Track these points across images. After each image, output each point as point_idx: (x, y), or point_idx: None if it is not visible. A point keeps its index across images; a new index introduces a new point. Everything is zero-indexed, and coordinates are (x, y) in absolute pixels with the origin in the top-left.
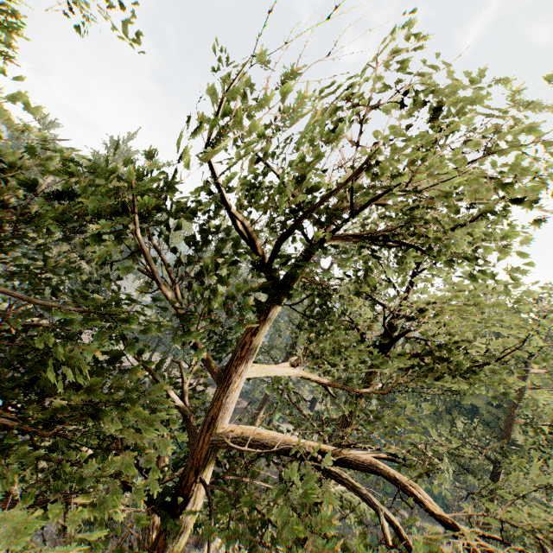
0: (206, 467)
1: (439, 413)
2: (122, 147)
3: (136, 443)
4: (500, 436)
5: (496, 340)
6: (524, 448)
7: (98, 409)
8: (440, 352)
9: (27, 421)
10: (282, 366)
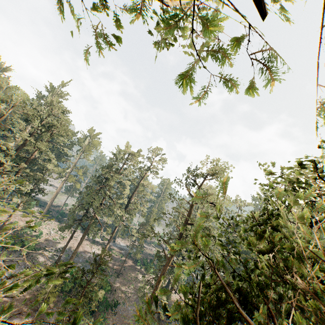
0: None
1: None
2: (57, 90)
3: None
4: None
5: None
6: None
7: None
8: None
9: None
10: None
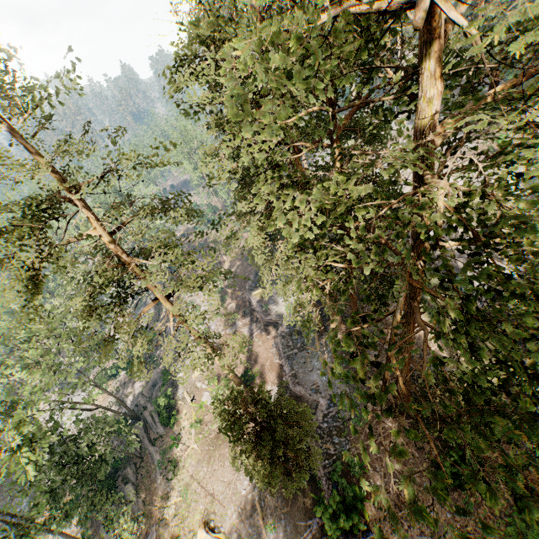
0: (423, 60)
1: None
2: None
3: None
4: None
5: None
6: None
7: None
8: None
9: None
10: None
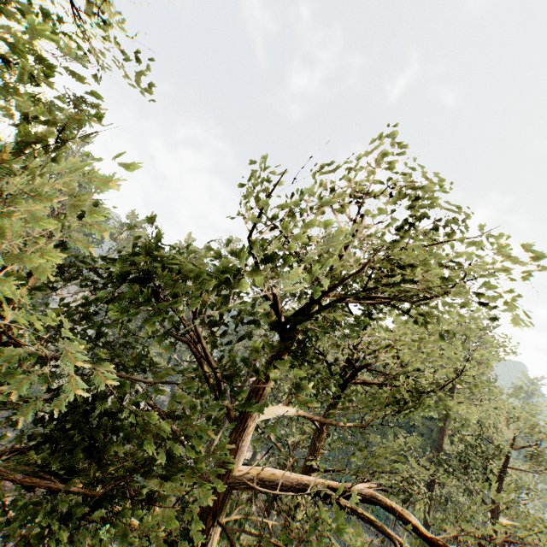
0: (218, 508)
1: (382, 427)
2: (75, 151)
3: (161, 492)
4: (433, 447)
5: (441, 370)
6: (452, 457)
7: (170, 471)
8: (399, 381)
9: (73, 482)
10: (279, 404)
